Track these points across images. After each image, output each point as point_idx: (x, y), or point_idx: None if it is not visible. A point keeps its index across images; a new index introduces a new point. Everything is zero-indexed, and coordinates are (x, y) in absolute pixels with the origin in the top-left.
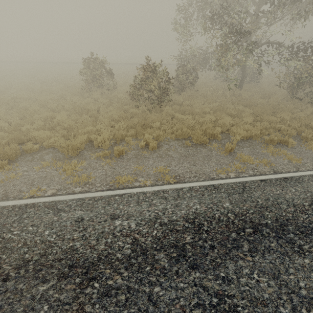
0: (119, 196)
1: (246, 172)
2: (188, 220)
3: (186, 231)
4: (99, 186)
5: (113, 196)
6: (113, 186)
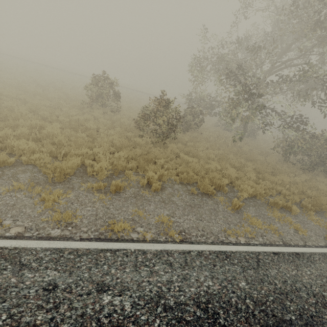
0: (112, 252)
1: (255, 238)
2: (200, 304)
3: (198, 323)
4: (85, 231)
5: (104, 252)
6: (104, 234)
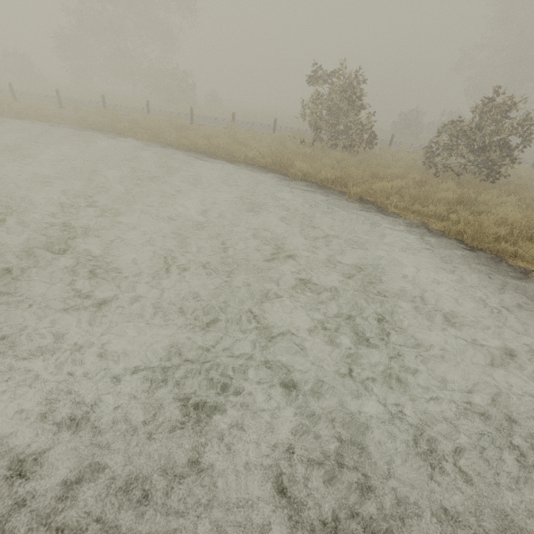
0: None
1: None
2: None
3: None
4: None
5: None
6: None
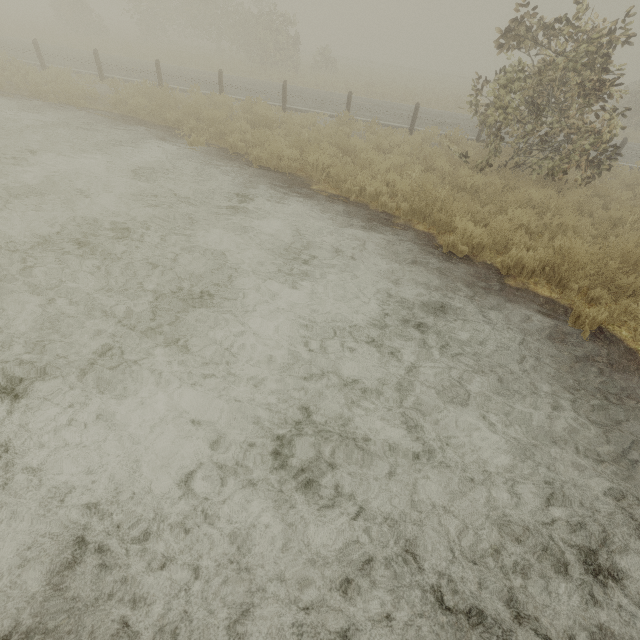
0: None
1: None
2: None
3: None
4: None
5: None
6: None
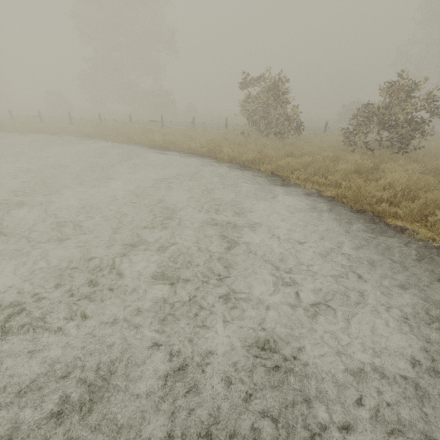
0: None
1: None
2: None
3: None
4: None
5: None
6: None
